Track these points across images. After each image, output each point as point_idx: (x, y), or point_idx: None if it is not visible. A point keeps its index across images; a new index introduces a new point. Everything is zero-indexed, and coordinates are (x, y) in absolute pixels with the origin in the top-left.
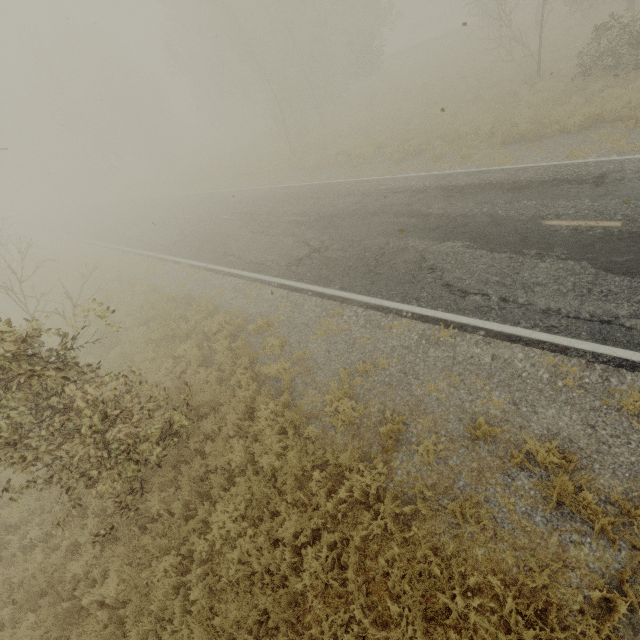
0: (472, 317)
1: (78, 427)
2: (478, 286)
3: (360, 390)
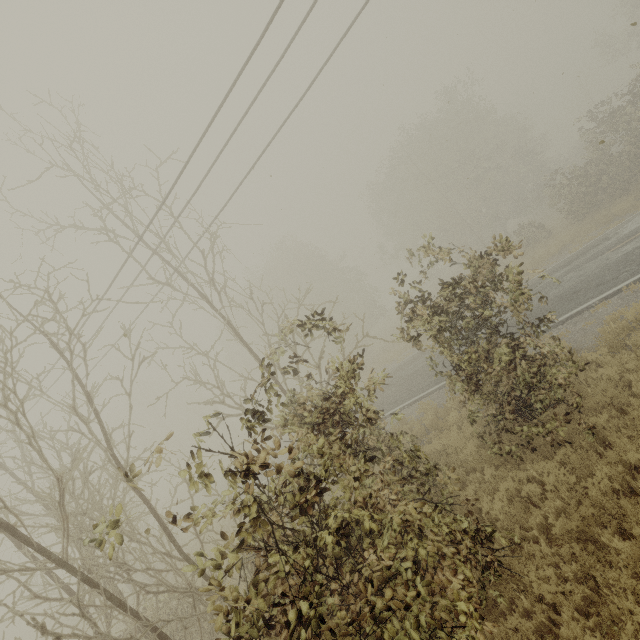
0: (636, 275)
1: (518, 336)
2: (616, 274)
3: (629, 323)
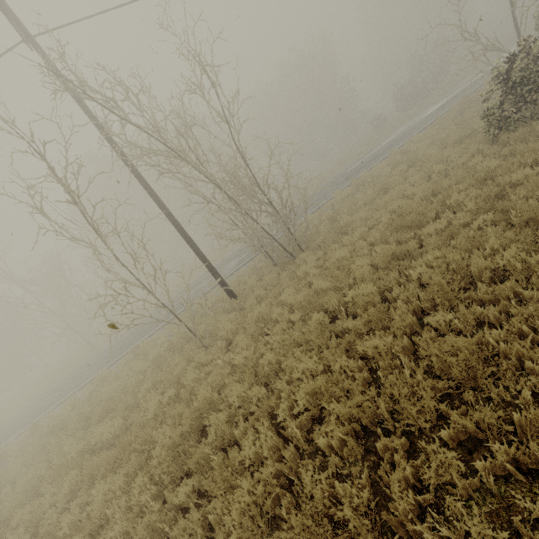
0: None
1: None
2: None
3: None
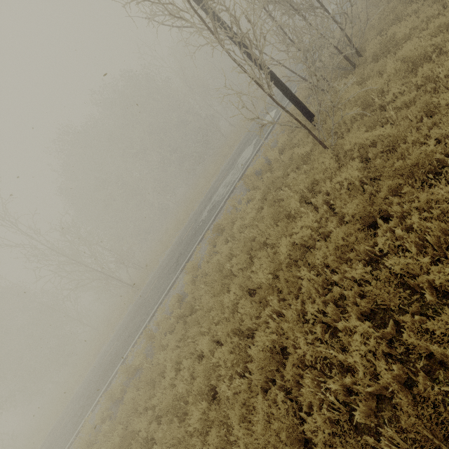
0: None
1: None
2: None
3: None
